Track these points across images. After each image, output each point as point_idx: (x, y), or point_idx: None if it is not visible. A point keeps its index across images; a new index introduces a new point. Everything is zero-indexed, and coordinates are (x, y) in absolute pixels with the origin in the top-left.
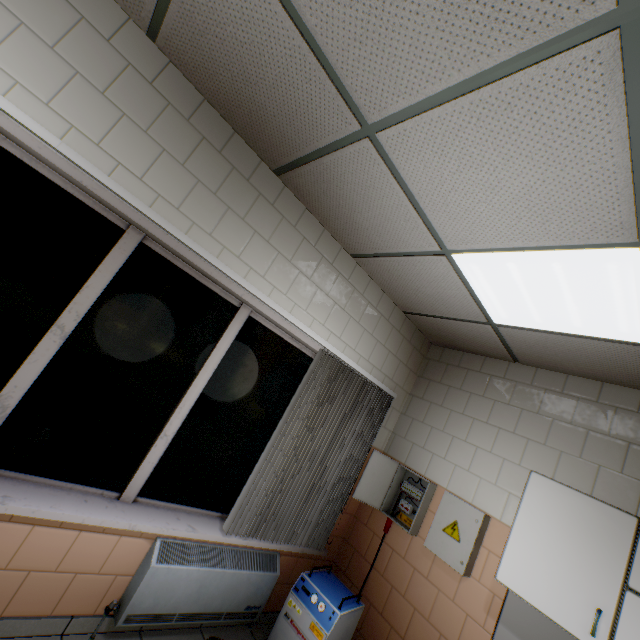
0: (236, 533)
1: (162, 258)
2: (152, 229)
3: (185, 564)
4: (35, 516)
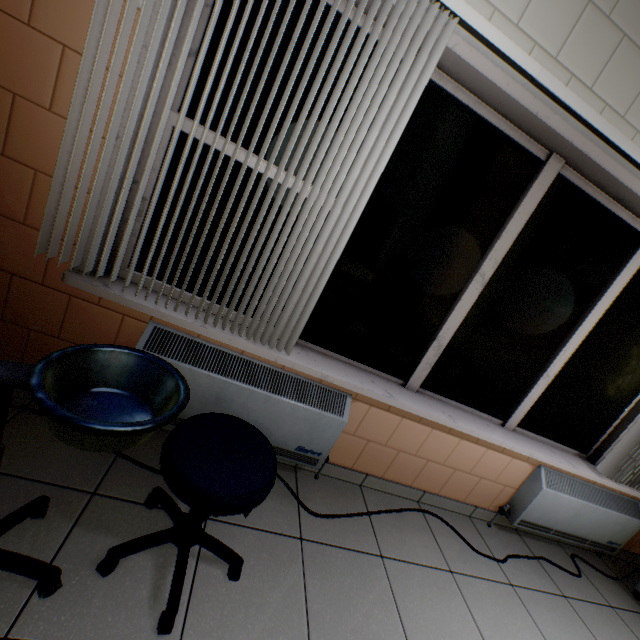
0: (613, 478)
1: (570, 187)
2: (592, 153)
3: (565, 493)
4: (471, 434)
